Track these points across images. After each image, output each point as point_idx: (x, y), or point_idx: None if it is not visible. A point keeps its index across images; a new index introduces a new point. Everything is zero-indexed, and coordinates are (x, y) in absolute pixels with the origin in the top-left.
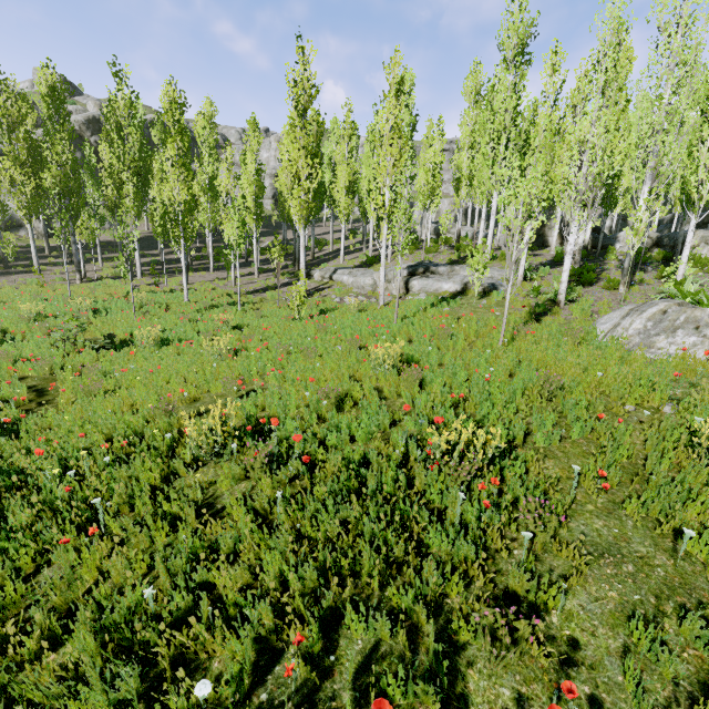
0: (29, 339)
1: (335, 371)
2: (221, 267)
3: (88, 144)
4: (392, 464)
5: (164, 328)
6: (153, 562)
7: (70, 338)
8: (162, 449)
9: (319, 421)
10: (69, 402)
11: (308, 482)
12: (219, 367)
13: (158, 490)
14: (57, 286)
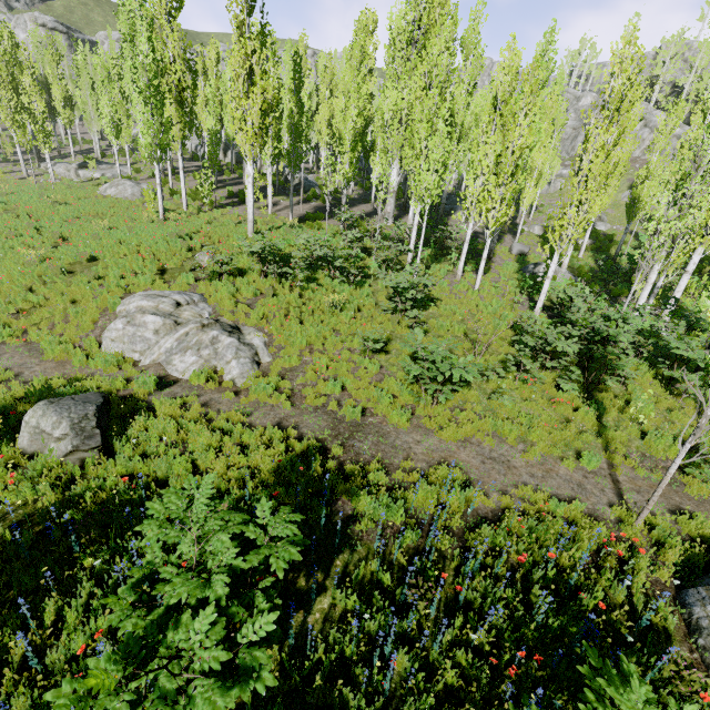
0: None
1: None
2: None
3: None
4: None
5: None
6: None
7: None
8: None
9: None
10: None
11: None
12: None
13: None
14: None
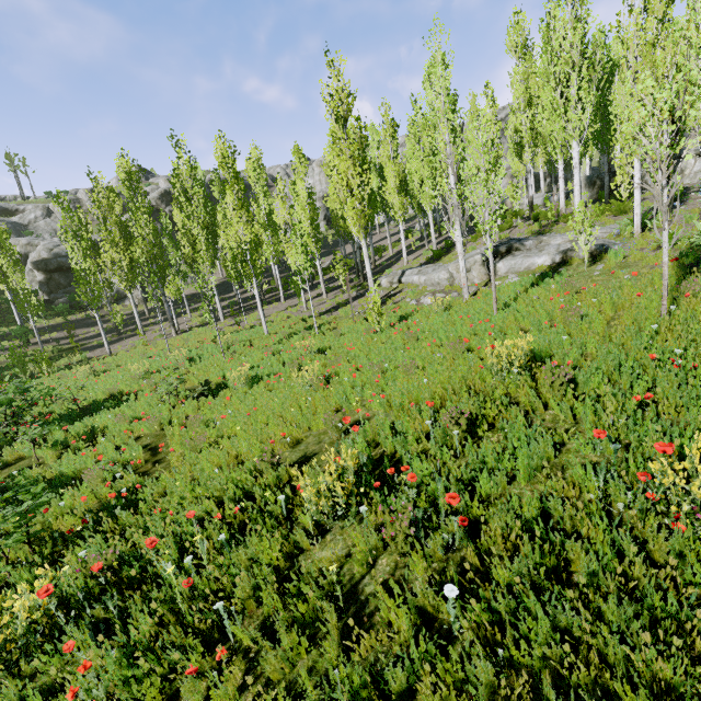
0: (140, 397)
1: (449, 386)
2: (290, 295)
3: (163, 213)
4: (603, 524)
5: (252, 365)
6: (299, 699)
7: (172, 391)
8: (277, 512)
9: (451, 455)
10: (179, 459)
11: (476, 557)
12: (314, 399)
13: (283, 571)
14: (158, 342)
